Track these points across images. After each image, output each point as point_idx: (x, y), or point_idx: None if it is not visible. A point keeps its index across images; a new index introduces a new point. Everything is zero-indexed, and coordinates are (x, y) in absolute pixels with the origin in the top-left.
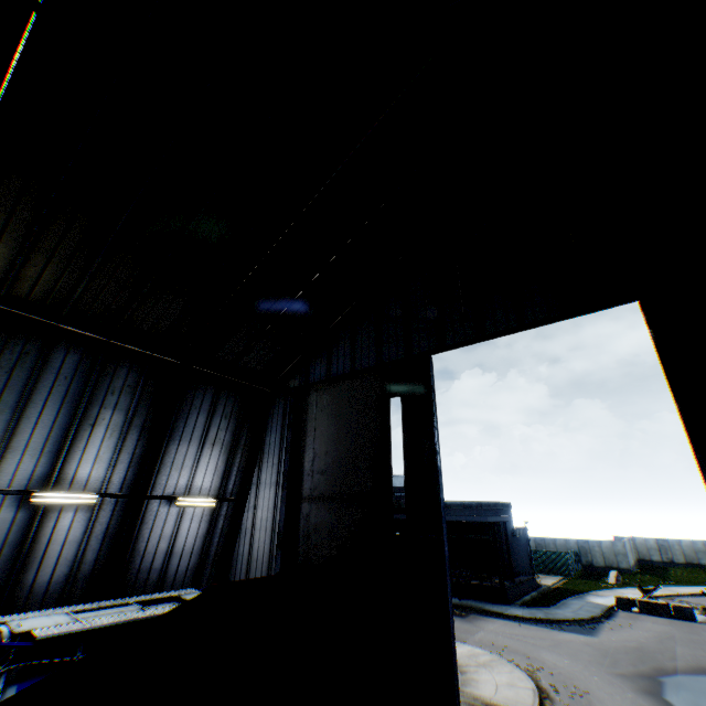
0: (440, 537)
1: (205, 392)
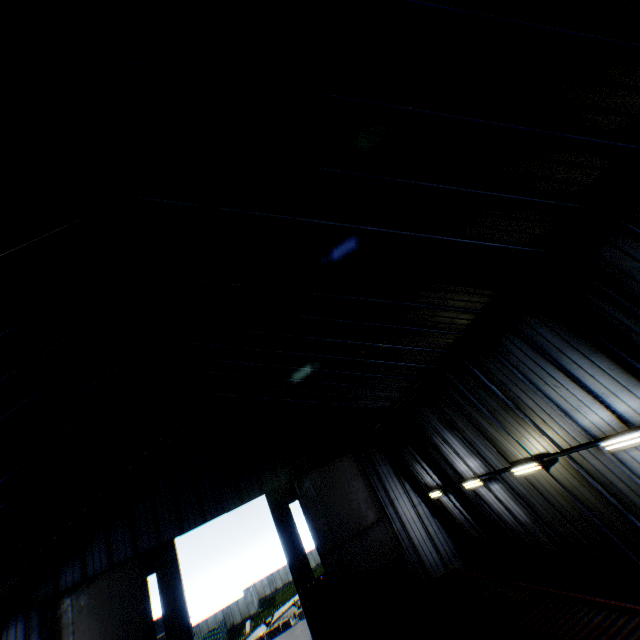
0: None
1: None
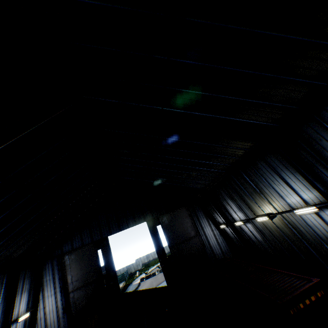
0: (117, 280)
1: (23, 271)
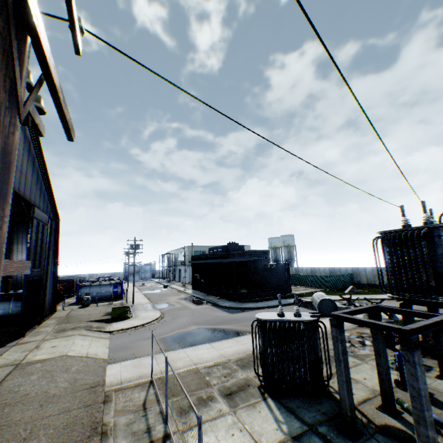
0: None
1: (24, 226)
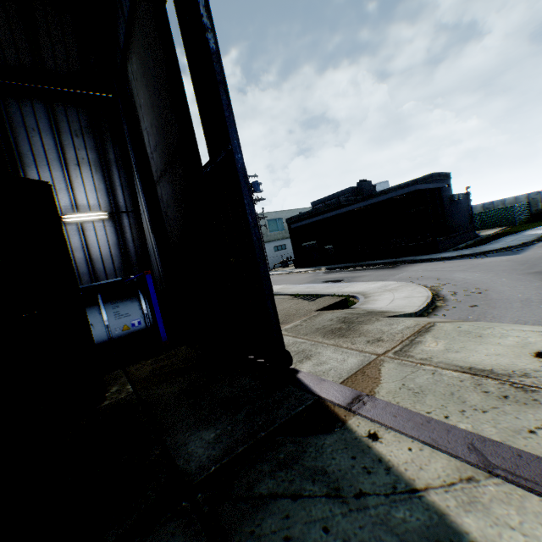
0: (229, 146)
1: (34, 110)
